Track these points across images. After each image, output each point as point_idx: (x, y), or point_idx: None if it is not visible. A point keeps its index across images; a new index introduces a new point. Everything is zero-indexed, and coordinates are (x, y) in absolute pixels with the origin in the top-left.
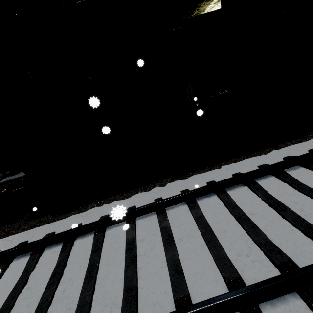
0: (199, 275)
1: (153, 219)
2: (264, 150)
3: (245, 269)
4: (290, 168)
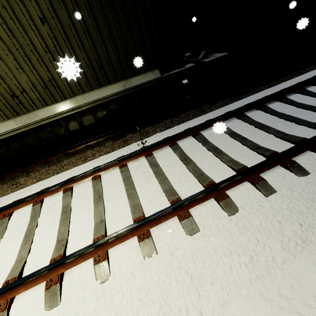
0: None
1: None
2: None
3: None
4: None
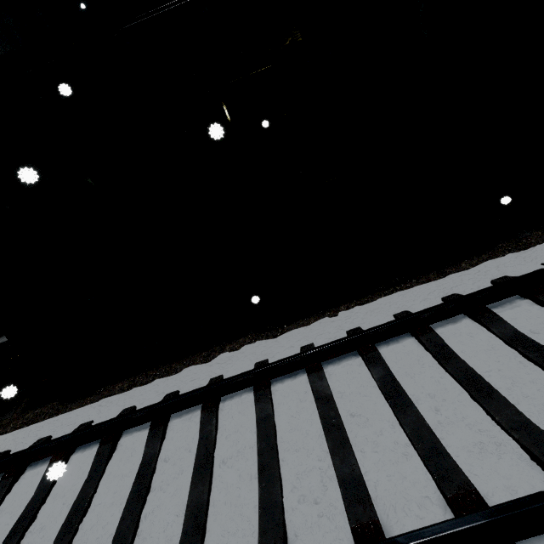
0: (227, 536)
1: (196, 419)
2: (419, 279)
3: (302, 530)
4: (447, 321)
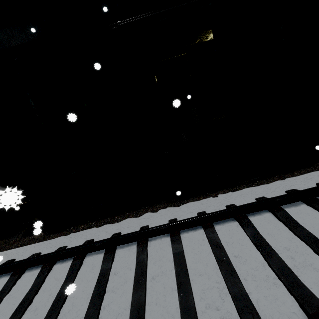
0: None
1: (133, 250)
2: (268, 179)
3: None
4: (291, 204)
